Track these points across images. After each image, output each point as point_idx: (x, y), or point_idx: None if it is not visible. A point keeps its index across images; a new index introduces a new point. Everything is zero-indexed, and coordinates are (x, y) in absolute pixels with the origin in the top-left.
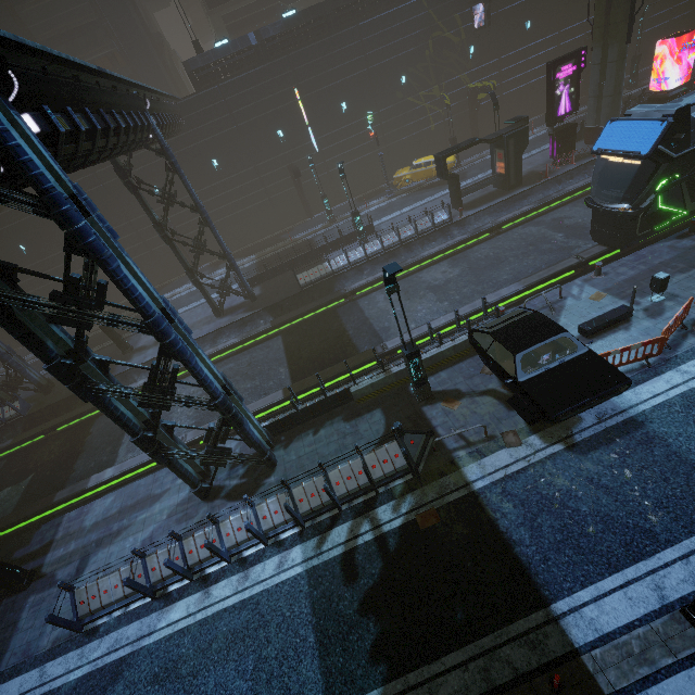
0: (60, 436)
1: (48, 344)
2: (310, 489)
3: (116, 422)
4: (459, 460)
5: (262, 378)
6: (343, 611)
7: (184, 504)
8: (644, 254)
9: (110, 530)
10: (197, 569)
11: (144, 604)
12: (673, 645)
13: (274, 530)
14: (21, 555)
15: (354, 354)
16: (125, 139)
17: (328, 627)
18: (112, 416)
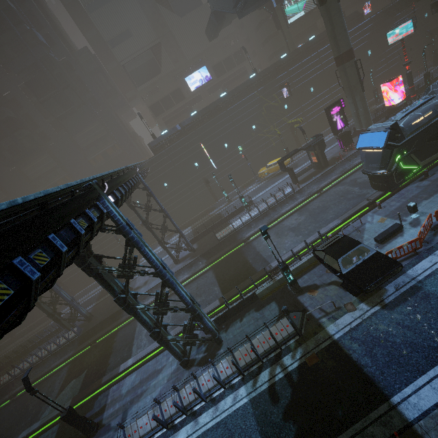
0: (98, 345)
1: (115, 288)
2: (243, 351)
3: (143, 324)
4: (323, 324)
5: (205, 295)
6: (274, 420)
7: (175, 372)
8: (403, 193)
9: (136, 393)
10: (188, 408)
11: (162, 433)
12: None
13: (227, 379)
14: (89, 415)
15: (254, 273)
16: (133, 189)
17: (267, 431)
18: (141, 321)
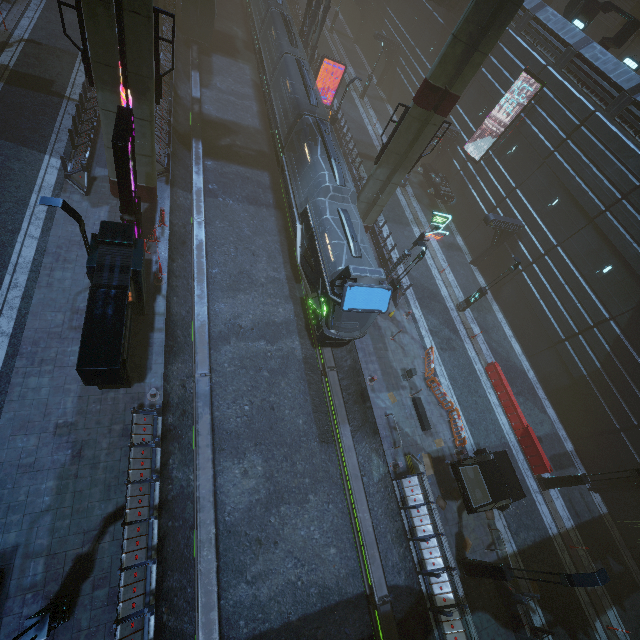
0: None
1: None
2: None
3: None
4: (504, 554)
5: None
6: None
7: None
8: (361, 346)
9: None
10: None
11: None
12: (550, 499)
13: None
14: None
15: None
16: None
17: None
18: None
